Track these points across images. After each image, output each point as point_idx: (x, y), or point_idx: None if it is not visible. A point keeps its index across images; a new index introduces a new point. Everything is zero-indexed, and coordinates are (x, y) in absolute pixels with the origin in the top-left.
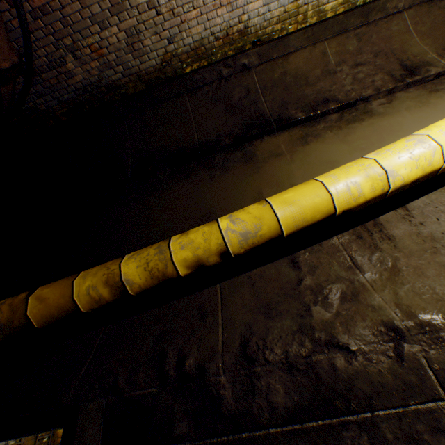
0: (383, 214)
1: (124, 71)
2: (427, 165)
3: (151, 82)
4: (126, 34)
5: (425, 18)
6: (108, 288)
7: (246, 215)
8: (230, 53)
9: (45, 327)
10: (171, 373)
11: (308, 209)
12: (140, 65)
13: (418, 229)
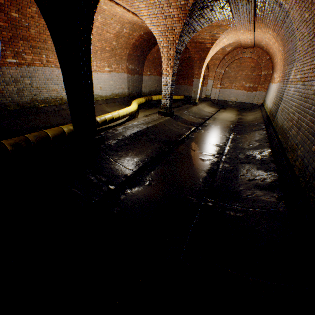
0: (121, 124)
1: (11, 100)
2: (123, 113)
3: (23, 107)
4: (17, 89)
5: (108, 106)
6: (73, 127)
7: (98, 116)
8: (57, 104)
9: (52, 139)
10: (101, 133)
11: (109, 116)
12: (20, 100)
13: (128, 124)
